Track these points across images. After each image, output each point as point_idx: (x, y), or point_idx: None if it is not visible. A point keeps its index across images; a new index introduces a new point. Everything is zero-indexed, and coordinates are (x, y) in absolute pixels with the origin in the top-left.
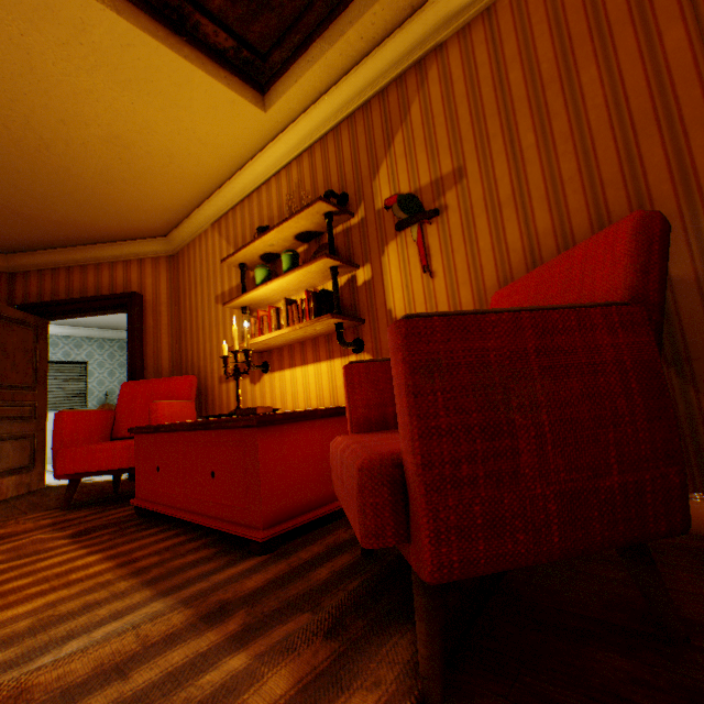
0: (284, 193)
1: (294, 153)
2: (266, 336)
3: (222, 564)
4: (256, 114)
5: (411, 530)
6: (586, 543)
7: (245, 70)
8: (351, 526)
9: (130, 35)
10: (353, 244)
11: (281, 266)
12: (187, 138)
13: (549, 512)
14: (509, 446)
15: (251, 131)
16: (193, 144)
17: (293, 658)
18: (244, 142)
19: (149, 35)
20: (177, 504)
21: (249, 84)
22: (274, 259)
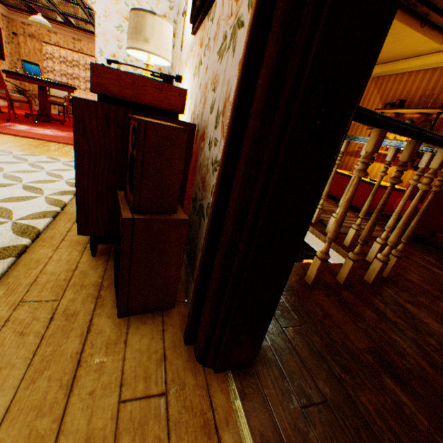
0: (423, 82)
1: (442, 64)
2: (380, 151)
3: (352, 212)
4: (434, 46)
5: (413, 219)
6: (442, 233)
7: (442, 28)
8: (384, 219)
9: (398, 27)
10: (442, 127)
11: (399, 119)
12: (391, 48)
13: (439, 226)
14: (440, 214)
15: (426, 49)
16: (391, 50)
17: (378, 227)
18: (418, 52)
19: (406, 27)
20: (334, 194)
21: (440, 34)
22: (398, 114)
